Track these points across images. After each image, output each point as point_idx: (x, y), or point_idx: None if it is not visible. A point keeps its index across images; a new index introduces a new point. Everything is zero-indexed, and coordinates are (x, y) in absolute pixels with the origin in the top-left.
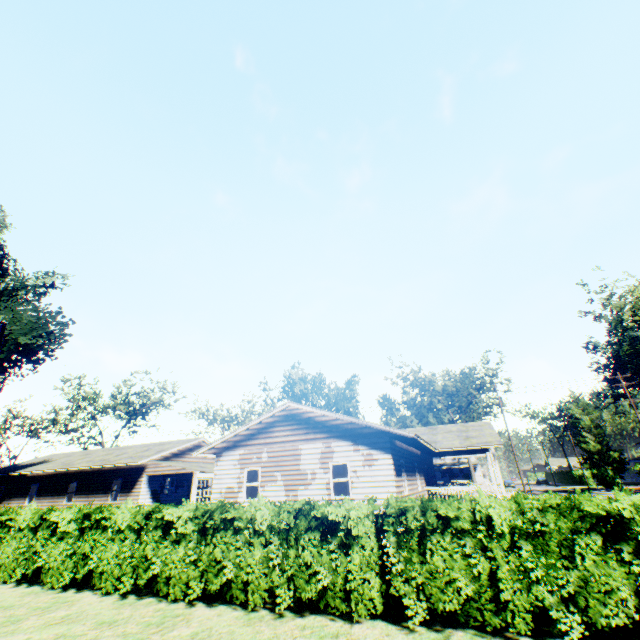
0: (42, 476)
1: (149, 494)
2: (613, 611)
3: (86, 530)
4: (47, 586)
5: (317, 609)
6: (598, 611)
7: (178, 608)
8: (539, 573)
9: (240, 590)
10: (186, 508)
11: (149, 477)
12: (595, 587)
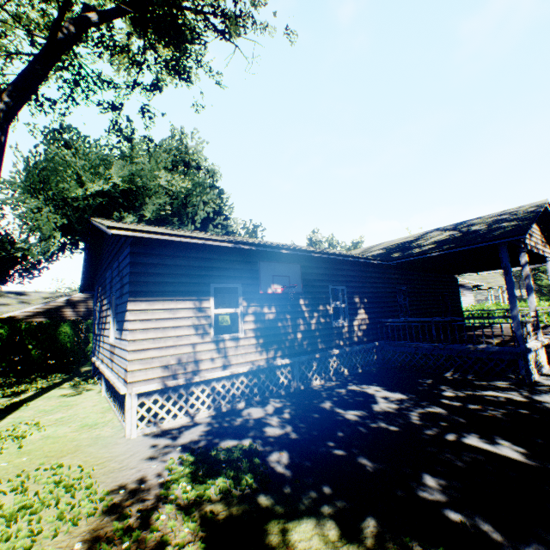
0: None
1: None
2: None
3: None
4: None
5: None
6: None
7: None
8: None
9: None
10: None
11: None
12: None
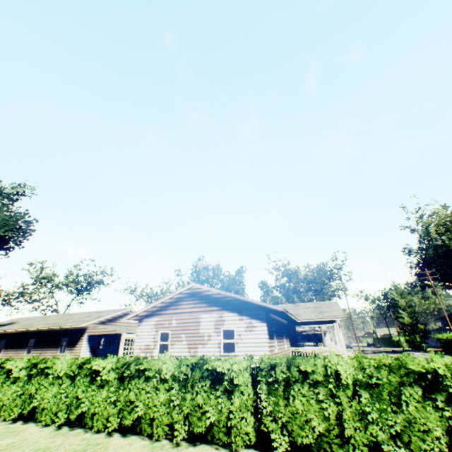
0: (9, 334)
1: (88, 349)
2: (430, 446)
3: (33, 376)
4: (1, 418)
5: (206, 440)
6: (418, 446)
7: (99, 438)
8: (374, 415)
9: (147, 424)
10: (110, 360)
11: (89, 336)
12: (416, 427)
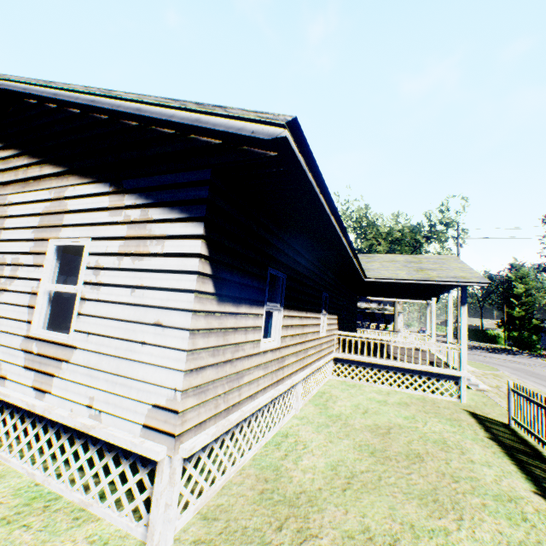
0: None
1: None
2: None
3: None
4: None
5: None
6: None
7: None
8: None
9: None
10: None
11: None
12: None
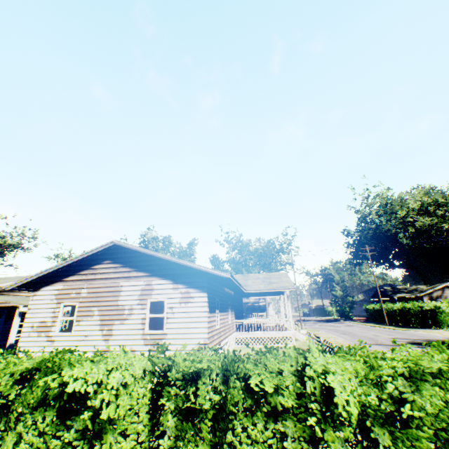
0: None
1: None
2: None
3: None
4: None
5: None
6: None
7: None
8: None
9: None
10: None
11: None
12: None
